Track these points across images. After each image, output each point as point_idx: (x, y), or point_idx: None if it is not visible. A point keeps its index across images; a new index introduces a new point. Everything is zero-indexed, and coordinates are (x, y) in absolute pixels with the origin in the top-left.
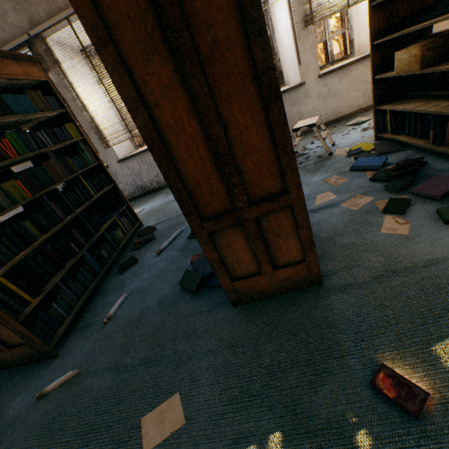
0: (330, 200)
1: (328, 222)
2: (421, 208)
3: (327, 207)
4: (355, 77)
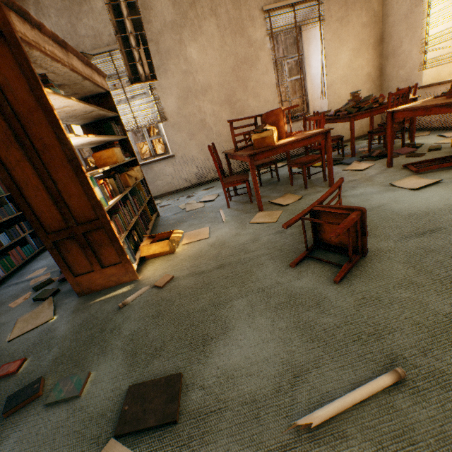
0: (36, 275)
1: (8, 293)
2: (49, 287)
3: (26, 281)
4: (157, 171)
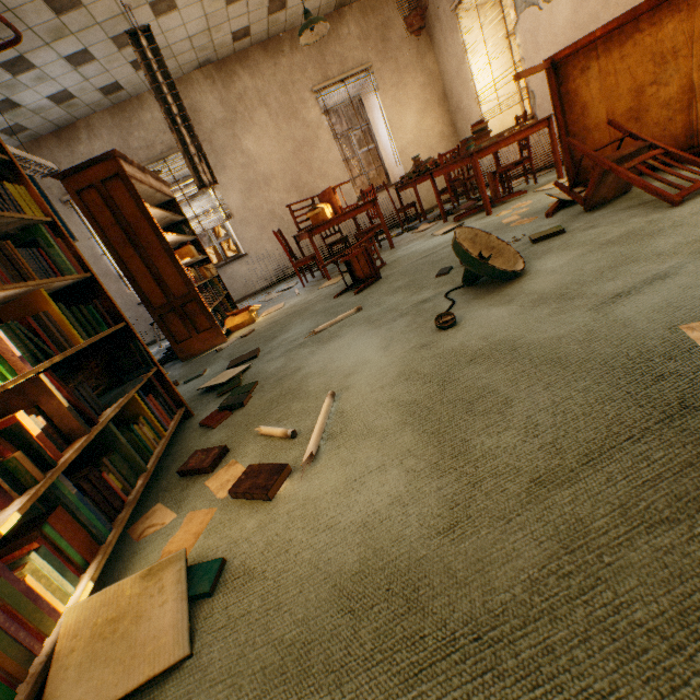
0: None
1: None
2: None
3: None
4: (232, 274)
